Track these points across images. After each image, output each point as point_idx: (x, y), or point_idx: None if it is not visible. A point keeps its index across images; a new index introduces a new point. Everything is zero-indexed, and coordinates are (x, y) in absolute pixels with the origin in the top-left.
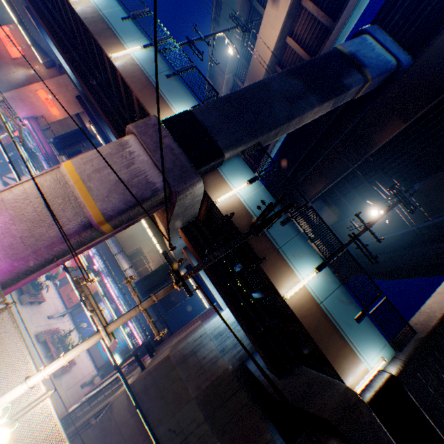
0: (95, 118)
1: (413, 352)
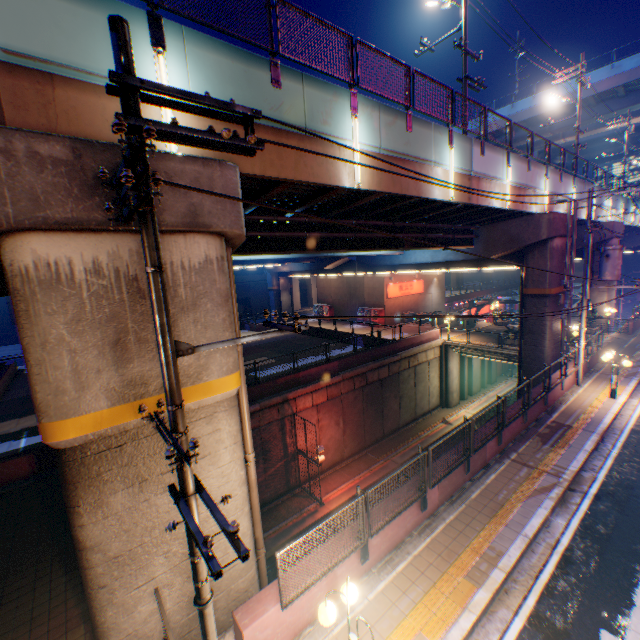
0: None
1: None
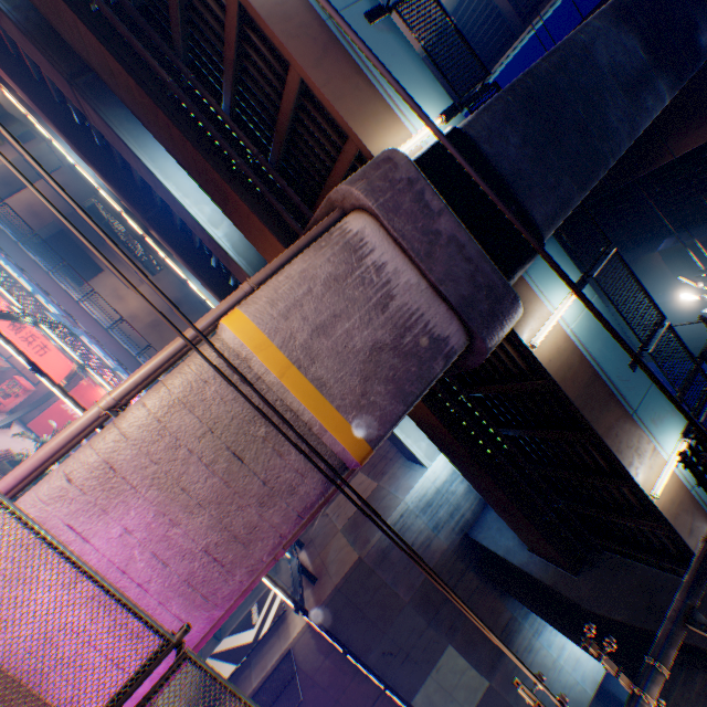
0: (21, 75)
1: None
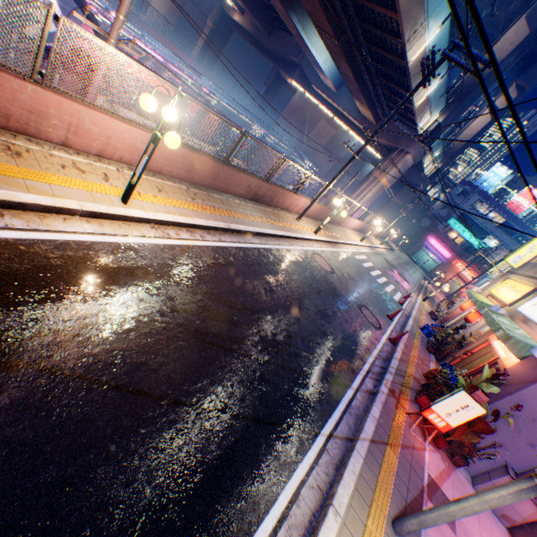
0: None
1: (447, 161)
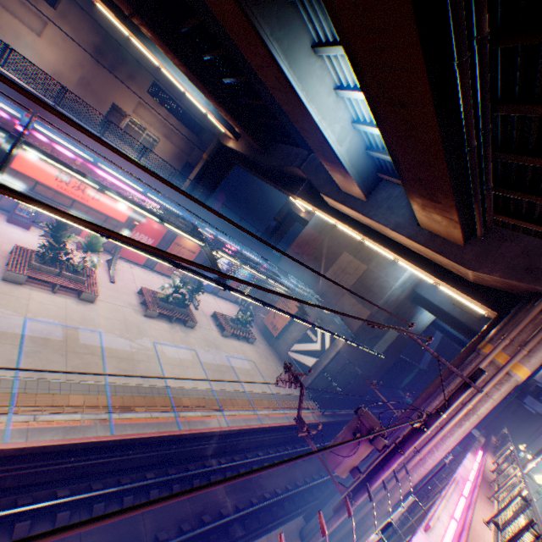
0: None
1: None
